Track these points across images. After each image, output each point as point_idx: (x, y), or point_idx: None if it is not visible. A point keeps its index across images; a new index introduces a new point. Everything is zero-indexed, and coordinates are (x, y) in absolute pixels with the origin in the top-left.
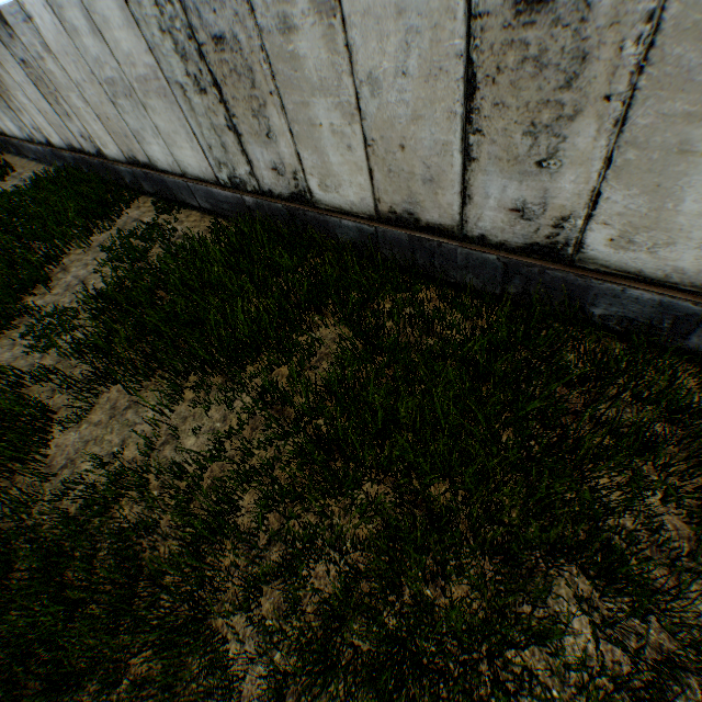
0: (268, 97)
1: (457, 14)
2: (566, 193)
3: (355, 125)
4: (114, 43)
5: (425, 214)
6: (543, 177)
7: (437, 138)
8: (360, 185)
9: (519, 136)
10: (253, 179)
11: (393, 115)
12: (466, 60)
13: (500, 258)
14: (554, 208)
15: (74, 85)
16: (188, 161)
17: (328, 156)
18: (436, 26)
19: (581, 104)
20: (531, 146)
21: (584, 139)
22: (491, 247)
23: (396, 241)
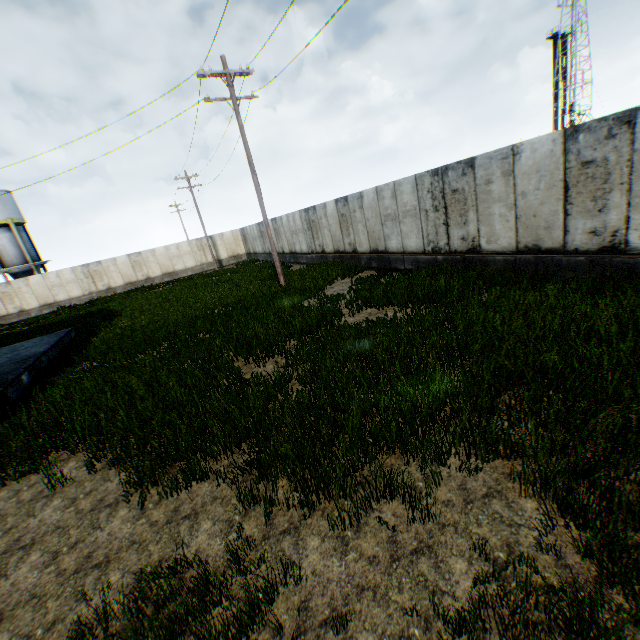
0: (470, 207)
1: (559, 169)
2: (613, 220)
3: (512, 211)
4: (400, 199)
5: (543, 244)
6: (601, 215)
7: (550, 209)
8: (509, 237)
9: (587, 202)
10: (447, 246)
11: (530, 204)
12: (563, 181)
13: (585, 258)
14: (609, 228)
15: (364, 220)
16: (410, 245)
17: (494, 227)
18: (551, 173)
19: (611, 187)
20: (593, 205)
21: (615, 198)
22: (580, 254)
23: (526, 262)
